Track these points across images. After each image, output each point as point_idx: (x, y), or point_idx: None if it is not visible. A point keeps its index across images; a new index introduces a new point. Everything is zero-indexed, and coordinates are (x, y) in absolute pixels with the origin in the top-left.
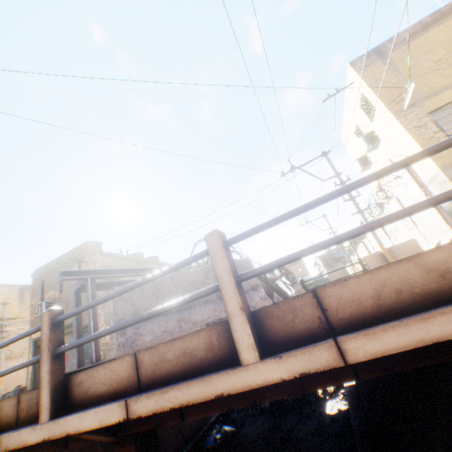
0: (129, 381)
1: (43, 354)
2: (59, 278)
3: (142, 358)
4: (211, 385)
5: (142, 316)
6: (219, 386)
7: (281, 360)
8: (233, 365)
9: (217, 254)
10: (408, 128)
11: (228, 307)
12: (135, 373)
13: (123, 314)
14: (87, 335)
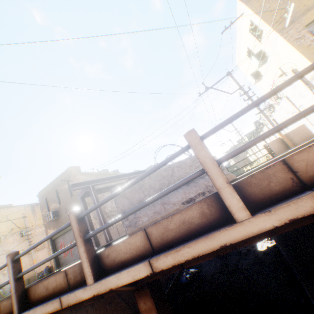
0: (144, 248)
1: (76, 240)
2: (56, 195)
3: (150, 231)
4: (215, 240)
5: (145, 203)
6: (221, 240)
7: (270, 213)
8: (226, 224)
9: (197, 147)
10: (291, 42)
11: (216, 183)
12: (148, 243)
13: (122, 206)
14: None
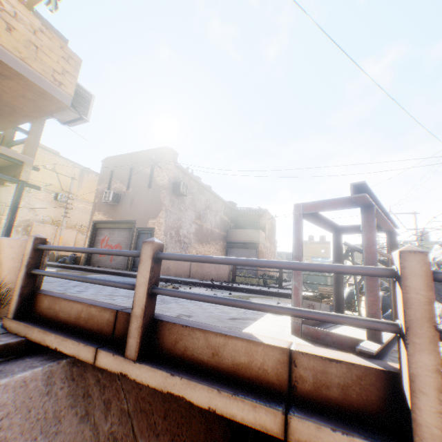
0: None
1: (411, 328)
2: (128, 173)
3: None
4: None
5: None
6: None
7: None
8: None
9: None
10: None
11: None
12: None
13: None
14: (144, 237)
